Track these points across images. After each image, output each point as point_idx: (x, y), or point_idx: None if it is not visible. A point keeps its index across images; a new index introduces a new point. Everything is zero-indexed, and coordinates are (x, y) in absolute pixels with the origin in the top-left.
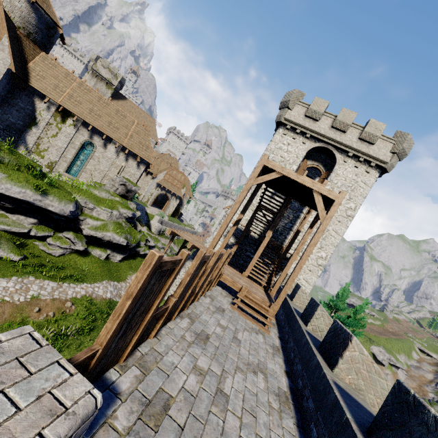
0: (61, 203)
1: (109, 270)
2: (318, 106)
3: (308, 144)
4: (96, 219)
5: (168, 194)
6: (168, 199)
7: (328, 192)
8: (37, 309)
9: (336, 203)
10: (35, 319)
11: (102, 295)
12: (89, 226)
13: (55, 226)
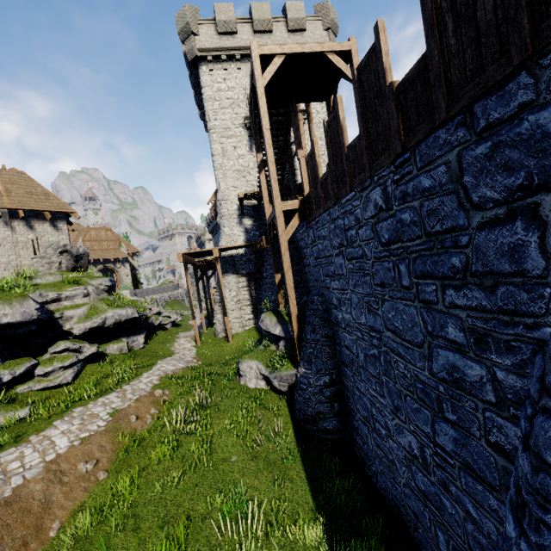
0: (13, 306)
1: (147, 356)
2: (225, 14)
3: (244, 67)
4: (75, 307)
5: (108, 264)
6: (113, 271)
7: (340, 45)
8: (134, 418)
9: (354, 52)
10: (145, 427)
11: (177, 368)
12: (76, 321)
13: (27, 352)
